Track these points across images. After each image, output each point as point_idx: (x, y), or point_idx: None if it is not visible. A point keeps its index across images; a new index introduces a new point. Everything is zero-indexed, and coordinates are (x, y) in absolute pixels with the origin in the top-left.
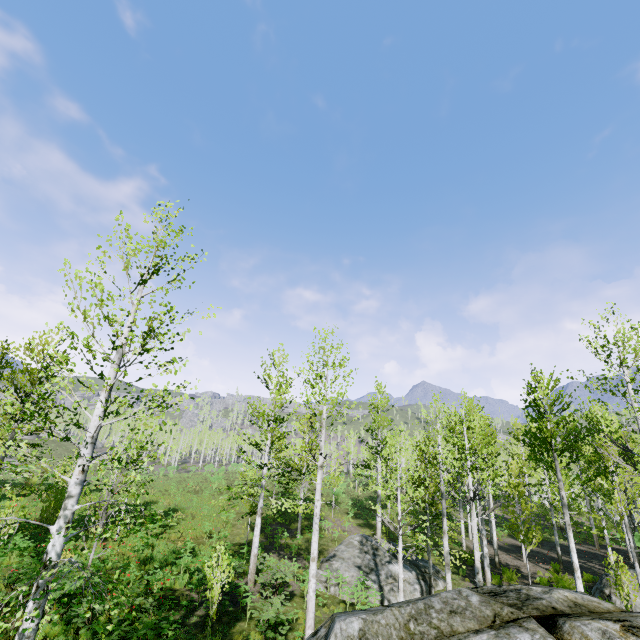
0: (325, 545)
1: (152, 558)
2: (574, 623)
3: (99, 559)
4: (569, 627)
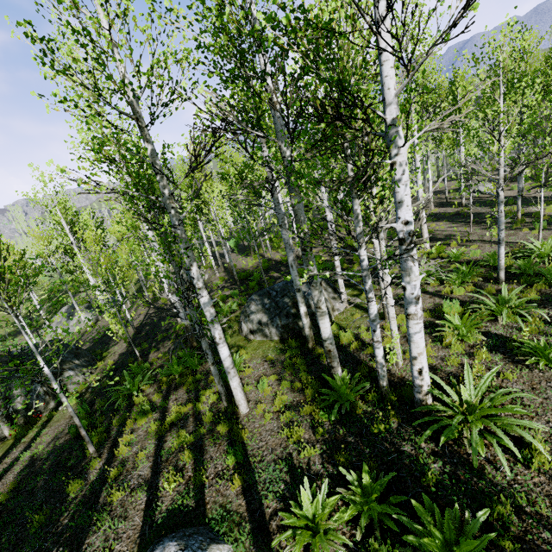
0: None
1: None
2: None
3: None
4: None
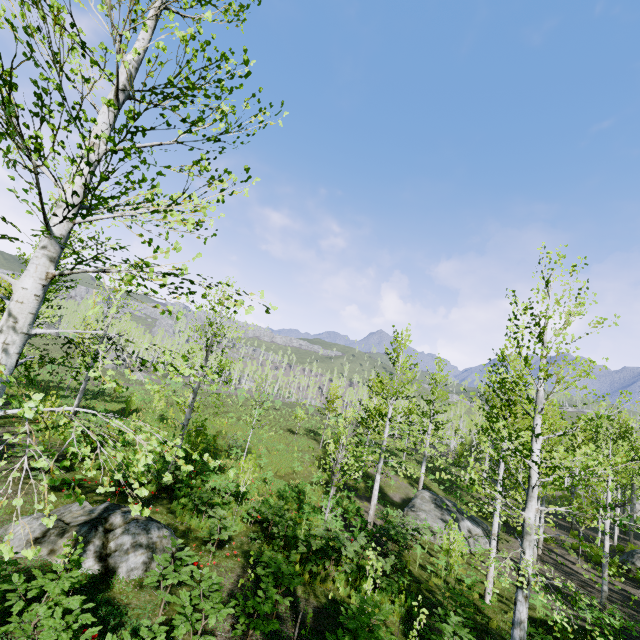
0: (383, 490)
1: (286, 496)
2: None
3: (264, 497)
4: None
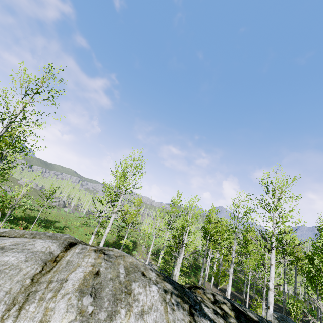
0: None
1: None
2: (80, 244)
3: None
4: (77, 245)
